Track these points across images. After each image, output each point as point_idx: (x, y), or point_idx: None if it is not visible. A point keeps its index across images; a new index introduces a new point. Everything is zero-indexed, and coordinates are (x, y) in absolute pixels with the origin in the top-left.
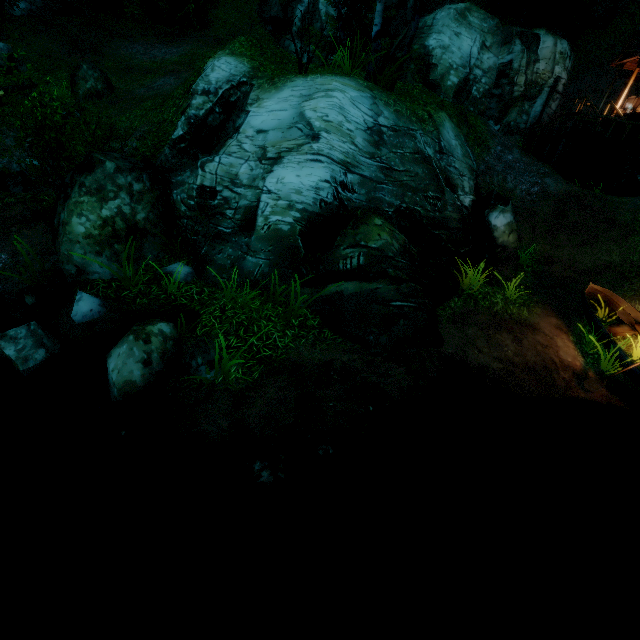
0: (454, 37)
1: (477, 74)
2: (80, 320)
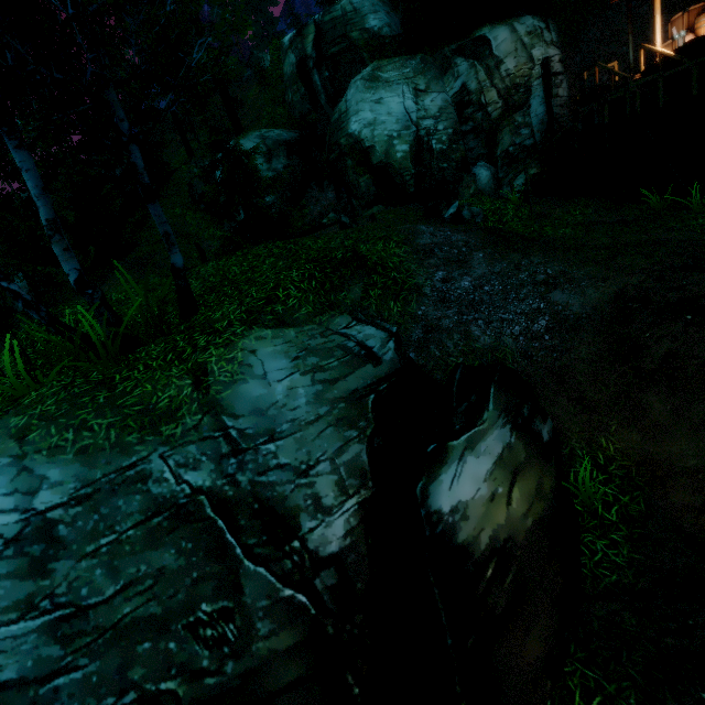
0: (376, 106)
1: (428, 125)
2: None
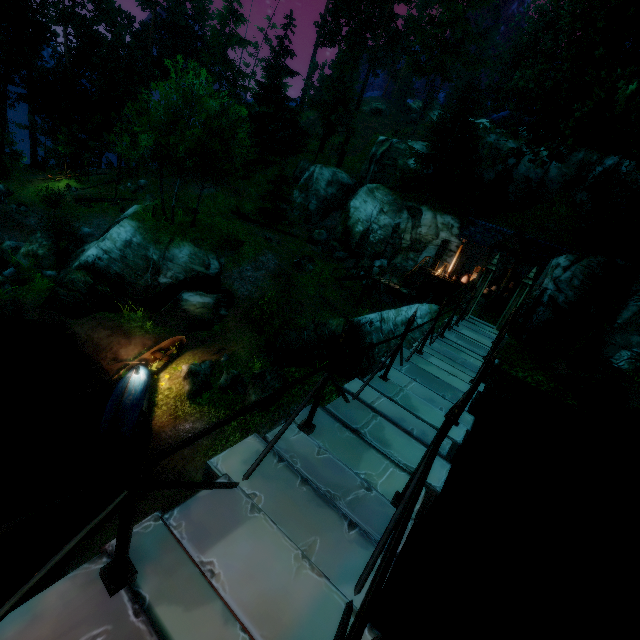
0: (363, 203)
1: (374, 227)
2: (6, 275)
